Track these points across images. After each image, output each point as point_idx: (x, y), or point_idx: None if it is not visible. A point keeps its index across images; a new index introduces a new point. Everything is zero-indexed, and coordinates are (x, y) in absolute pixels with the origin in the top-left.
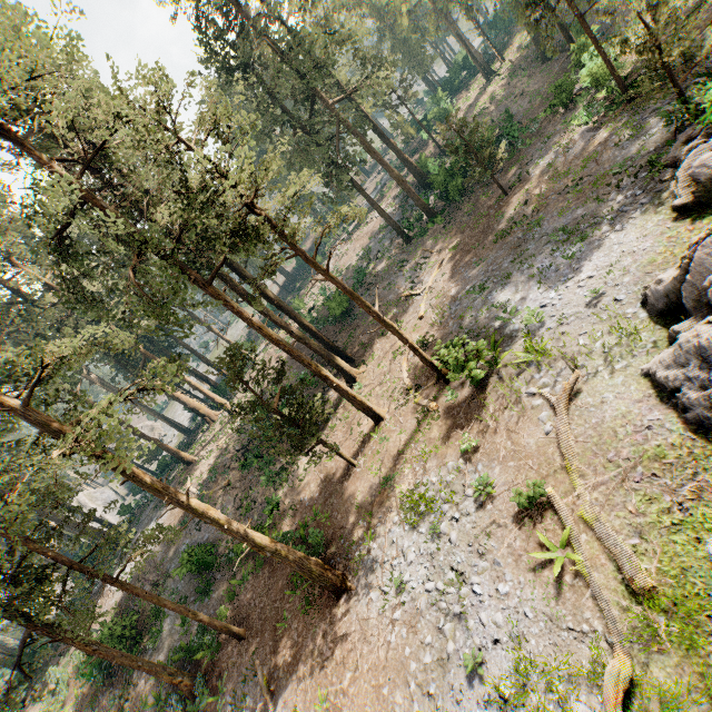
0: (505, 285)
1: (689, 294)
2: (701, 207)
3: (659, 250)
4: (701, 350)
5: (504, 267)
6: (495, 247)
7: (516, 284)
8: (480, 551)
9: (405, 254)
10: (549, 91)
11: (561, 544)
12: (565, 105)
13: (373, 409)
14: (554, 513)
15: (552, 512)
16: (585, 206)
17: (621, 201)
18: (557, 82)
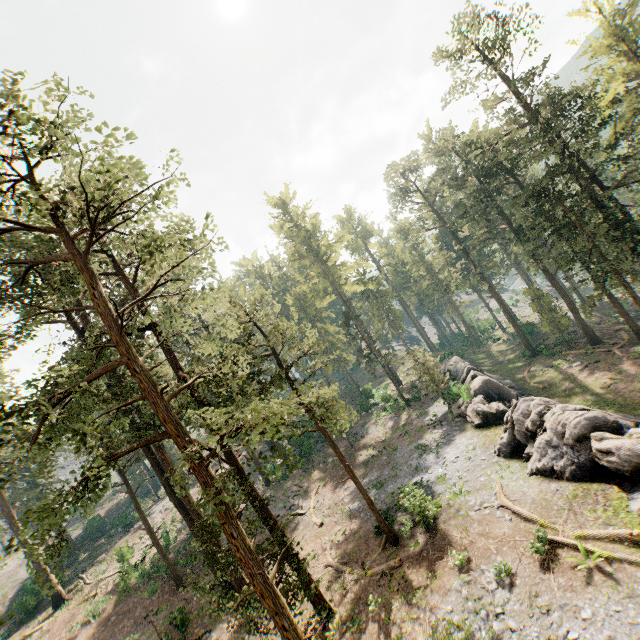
0: (396, 480)
1: (521, 435)
2: (486, 425)
3: (483, 440)
4: (549, 442)
5: (386, 473)
6: (367, 468)
7: (406, 476)
8: (544, 610)
9: (270, 492)
10: (356, 403)
11: (584, 556)
12: (367, 411)
13: (324, 596)
14: (561, 548)
15: (559, 549)
16: (422, 438)
17: (443, 431)
18: (361, 400)
